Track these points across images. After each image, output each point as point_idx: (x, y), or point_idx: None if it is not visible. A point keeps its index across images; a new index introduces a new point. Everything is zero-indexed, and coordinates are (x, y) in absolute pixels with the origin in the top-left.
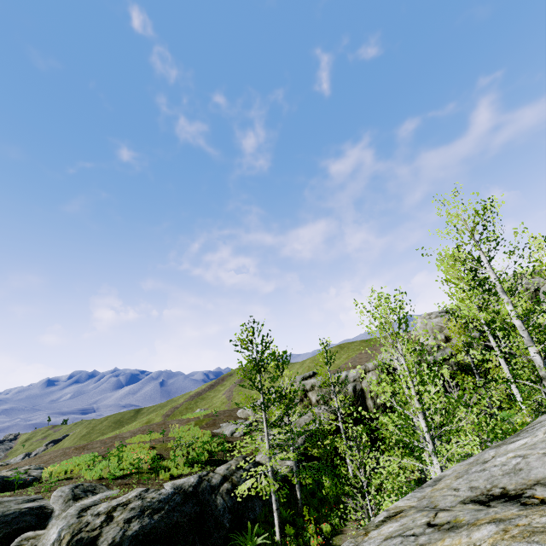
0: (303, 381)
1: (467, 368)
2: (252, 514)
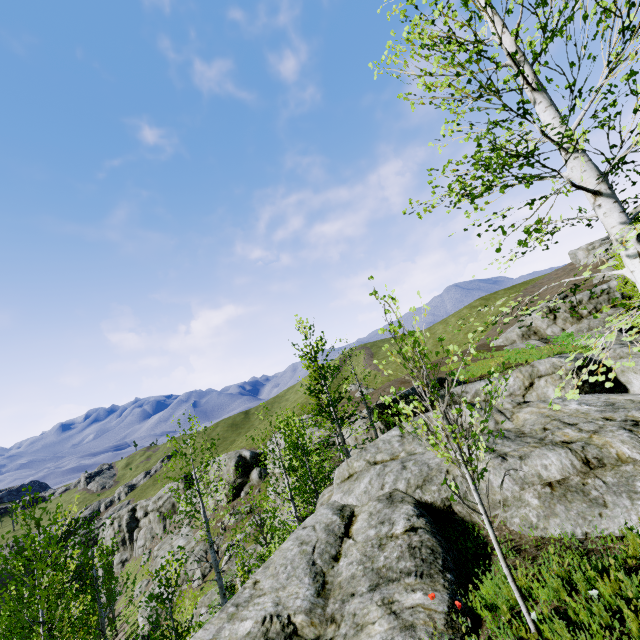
0: (566, 300)
1: None
2: None
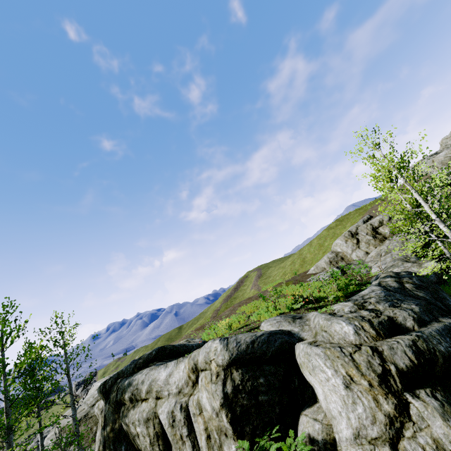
0: (367, 222)
1: None
2: (449, 302)
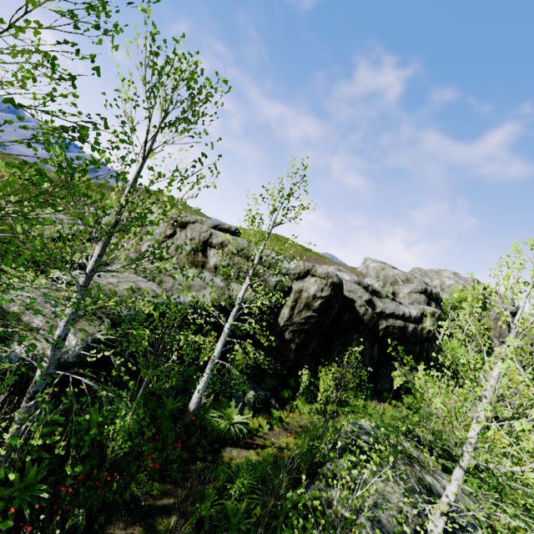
0: (213, 229)
1: (404, 338)
2: None
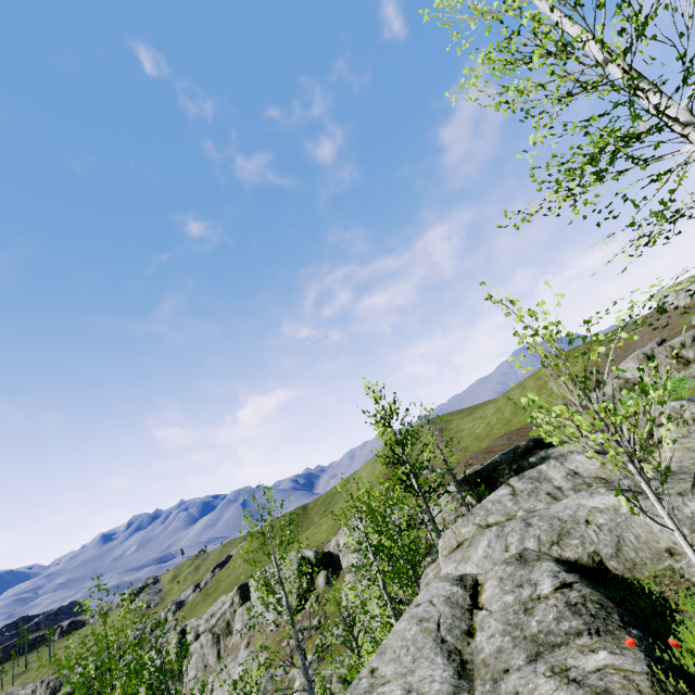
0: (665, 344)
1: None
2: None
